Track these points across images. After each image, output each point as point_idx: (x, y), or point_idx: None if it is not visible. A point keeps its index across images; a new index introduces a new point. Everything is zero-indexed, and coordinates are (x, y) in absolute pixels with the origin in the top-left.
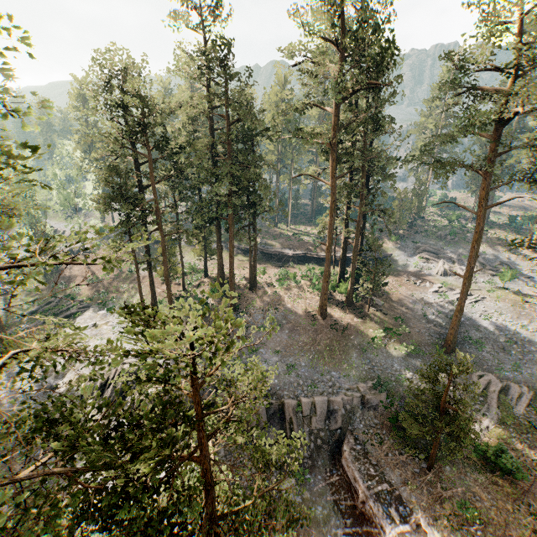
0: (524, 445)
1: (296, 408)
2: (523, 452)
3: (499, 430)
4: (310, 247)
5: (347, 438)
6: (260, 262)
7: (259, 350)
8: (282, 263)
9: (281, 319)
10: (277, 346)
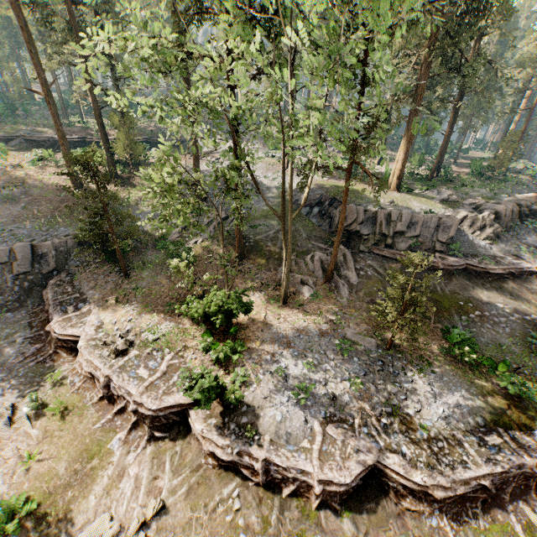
0: (216, 246)
1: None
2: (215, 251)
3: (206, 243)
4: (91, 132)
5: (60, 275)
6: (23, 150)
7: None
8: (55, 150)
9: (20, 194)
10: (4, 218)
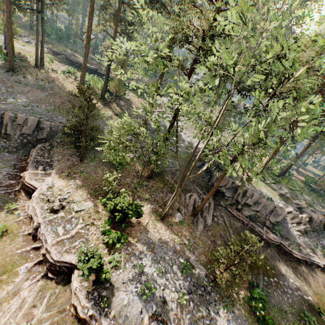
0: (139, 164)
1: (14, 118)
2: (137, 167)
3: (134, 159)
4: (102, 68)
5: (45, 143)
6: (62, 62)
7: (16, 94)
8: (78, 69)
9: (48, 87)
10: (33, 97)
